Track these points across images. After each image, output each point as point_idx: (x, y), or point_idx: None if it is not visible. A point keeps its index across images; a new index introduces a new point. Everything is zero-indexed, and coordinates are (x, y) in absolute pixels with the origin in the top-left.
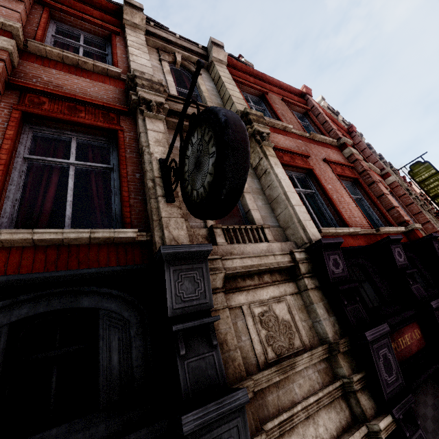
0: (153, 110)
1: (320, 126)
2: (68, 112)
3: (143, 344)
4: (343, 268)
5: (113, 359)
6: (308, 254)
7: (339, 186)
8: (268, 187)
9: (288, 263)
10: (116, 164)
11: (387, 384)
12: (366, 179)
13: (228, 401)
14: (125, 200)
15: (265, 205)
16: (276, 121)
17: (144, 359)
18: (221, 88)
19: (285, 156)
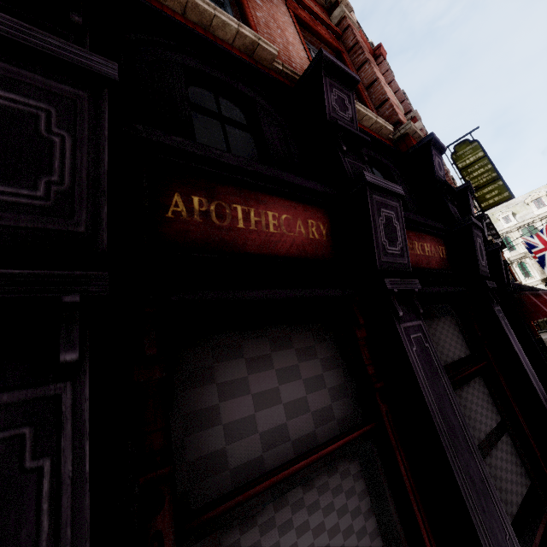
0: None
1: None
2: None
3: None
4: None
5: None
6: None
7: (285, 20)
8: None
9: None
10: None
11: None
12: (356, 58)
13: None
14: None
15: None
16: None
17: None
18: None
19: None
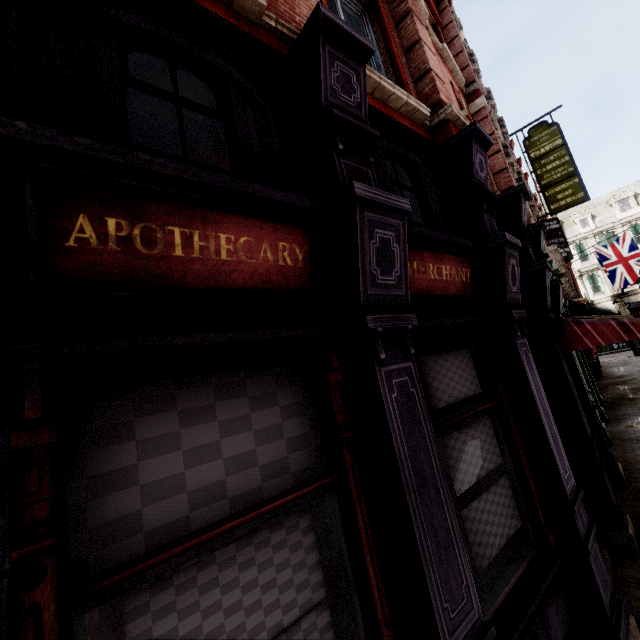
0: None
1: None
2: None
3: None
4: None
5: None
6: None
7: None
8: None
9: None
10: None
11: None
12: (397, 7)
13: None
14: None
15: None
16: None
17: None
18: None
19: None
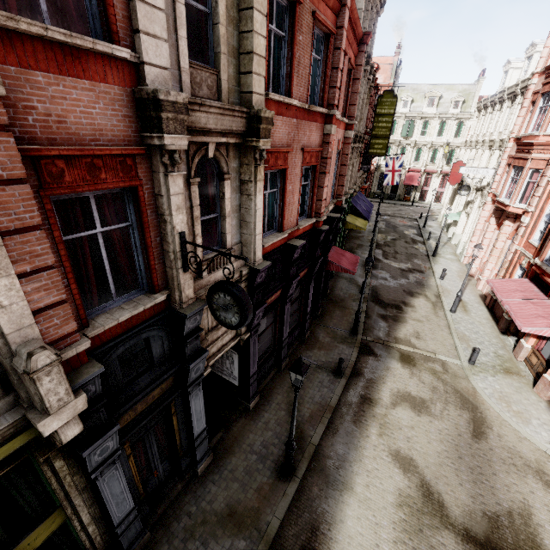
0: (177, 164)
1: (329, 73)
2: (89, 177)
3: (168, 342)
4: (263, 277)
5: (157, 351)
6: (250, 269)
7: (297, 183)
8: (245, 209)
9: (237, 278)
10: (134, 221)
11: (255, 324)
12: (322, 167)
13: (203, 356)
14: (153, 268)
15: (237, 223)
16: (285, 98)
17: (169, 347)
18: (245, 11)
19: (271, 159)
